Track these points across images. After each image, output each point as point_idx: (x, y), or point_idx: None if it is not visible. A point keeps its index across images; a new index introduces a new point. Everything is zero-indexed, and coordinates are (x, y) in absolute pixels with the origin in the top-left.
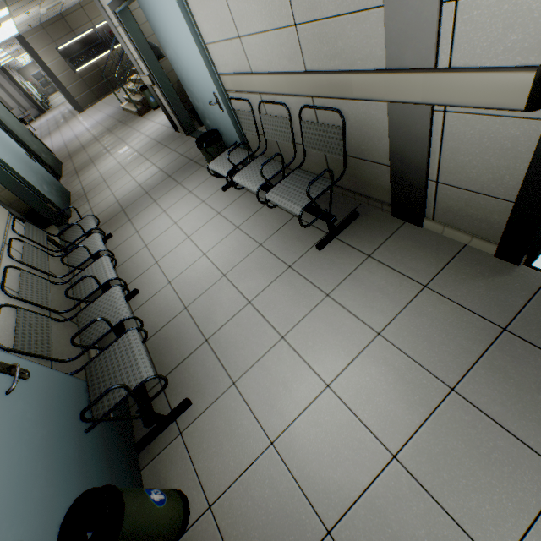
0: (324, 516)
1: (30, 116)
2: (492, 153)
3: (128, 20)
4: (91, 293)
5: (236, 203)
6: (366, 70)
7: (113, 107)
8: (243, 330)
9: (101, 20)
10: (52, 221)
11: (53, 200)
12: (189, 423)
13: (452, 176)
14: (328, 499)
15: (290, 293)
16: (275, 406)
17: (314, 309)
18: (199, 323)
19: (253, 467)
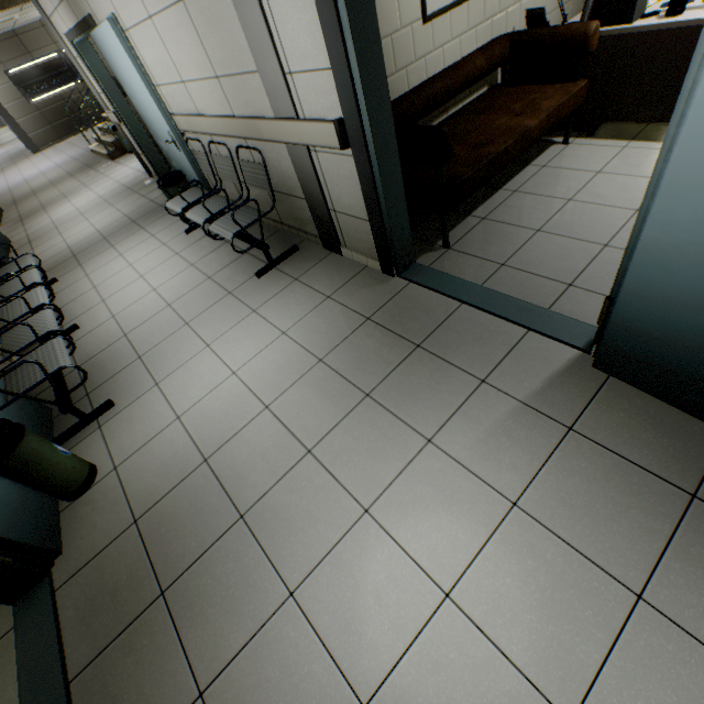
0: (205, 452)
1: None
2: (347, 183)
3: (88, 52)
4: (20, 317)
5: (196, 244)
6: (265, 117)
7: (80, 149)
8: (176, 345)
9: None
10: None
11: None
12: (110, 419)
13: (339, 204)
14: (212, 442)
15: (224, 313)
16: (189, 393)
17: (241, 322)
18: (136, 345)
19: (159, 435)
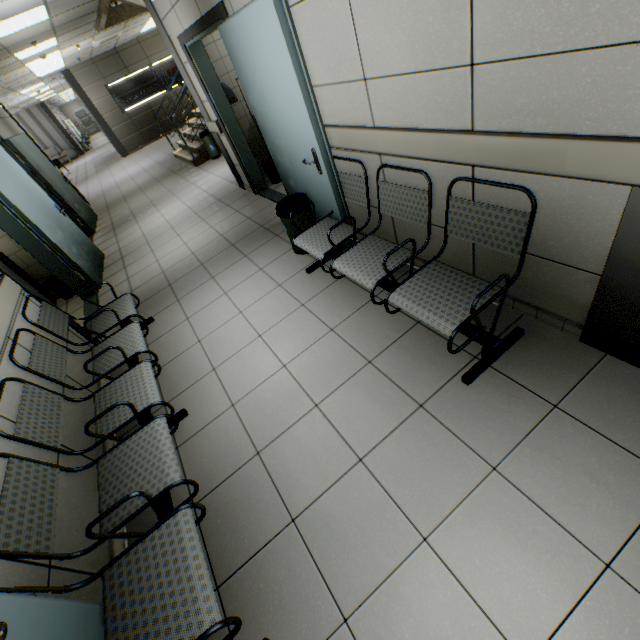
0: None
1: (67, 157)
2: None
3: (199, 56)
4: (122, 425)
5: (327, 292)
6: (604, 136)
7: (164, 153)
8: (354, 512)
9: (159, 58)
10: (78, 292)
11: (82, 266)
12: None
13: None
14: None
15: (427, 454)
16: None
17: (475, 492)
18: (279, 484)
19: None
